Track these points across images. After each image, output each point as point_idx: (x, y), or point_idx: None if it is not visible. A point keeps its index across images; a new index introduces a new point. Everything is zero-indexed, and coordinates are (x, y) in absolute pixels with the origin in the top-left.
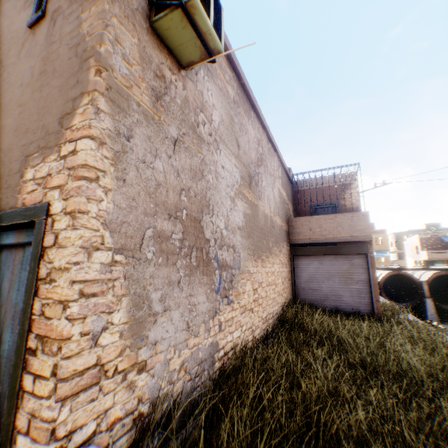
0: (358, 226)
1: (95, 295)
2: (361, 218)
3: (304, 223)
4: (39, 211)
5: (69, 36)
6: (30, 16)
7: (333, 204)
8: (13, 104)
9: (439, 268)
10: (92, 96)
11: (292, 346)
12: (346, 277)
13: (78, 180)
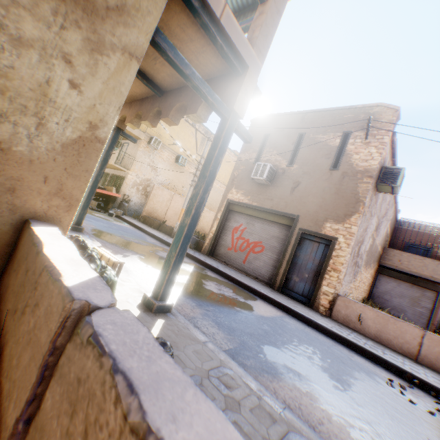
0: (439, 272)
1: (345, 264)
2: None
3: (396, 255)
4: (334, 238)
5: (351, 188)
6: (328, 163)
7: (425, 248)
8: (318, 195)
9: None
10: (359, 215)
11: None
12: (414, 301)
13: (350, 236)
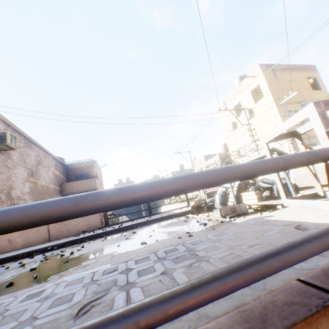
0: (92, 184)
1: None
2: (93, 181)
3: (69, 185)
4: None
5: None
6: None
7: (86, 174)
8: None
9: None
10: None
11: None
12: None
13: None
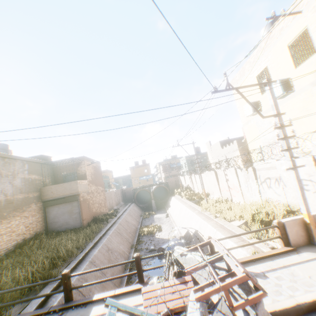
0: (73, 188)
1: None
2: (74, 184)
3: (49, 189)
4: None
5: None
6: None
7: (74, 173)
8: None
9: (158, 184)
10: None
11: (1, 262)
12: (70, 212)
13: None
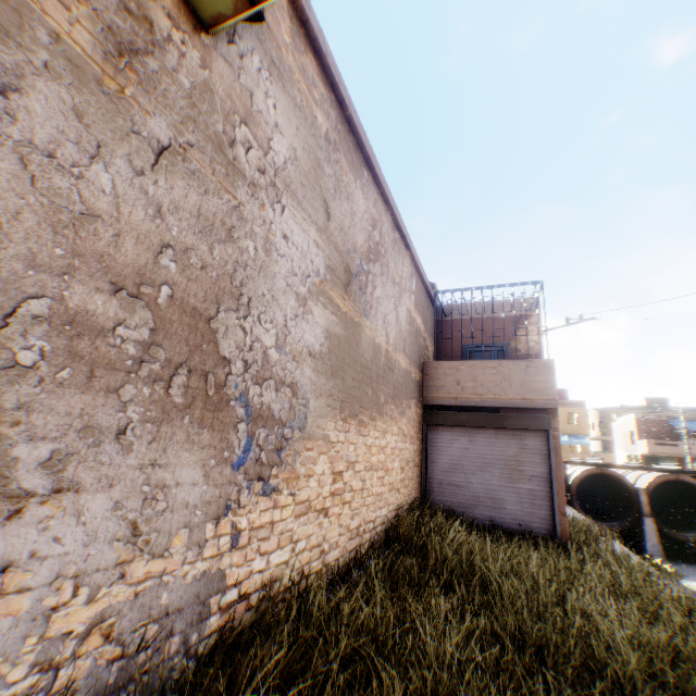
0: (536, 383)
1: None
2: (542, 369)
3: (449, 372)
4: None
5: None
6: None
7: (499, 347)
8: None
9: (667, 469)
10: None
11: (395, 588)
12: (512, 468)
13: None
